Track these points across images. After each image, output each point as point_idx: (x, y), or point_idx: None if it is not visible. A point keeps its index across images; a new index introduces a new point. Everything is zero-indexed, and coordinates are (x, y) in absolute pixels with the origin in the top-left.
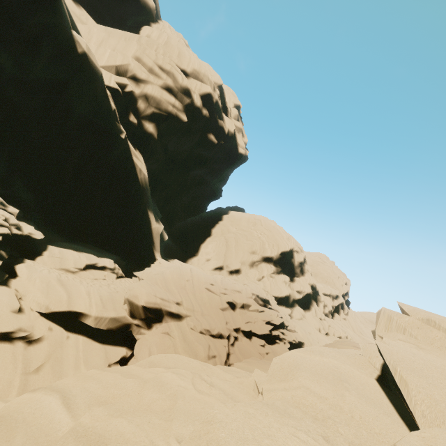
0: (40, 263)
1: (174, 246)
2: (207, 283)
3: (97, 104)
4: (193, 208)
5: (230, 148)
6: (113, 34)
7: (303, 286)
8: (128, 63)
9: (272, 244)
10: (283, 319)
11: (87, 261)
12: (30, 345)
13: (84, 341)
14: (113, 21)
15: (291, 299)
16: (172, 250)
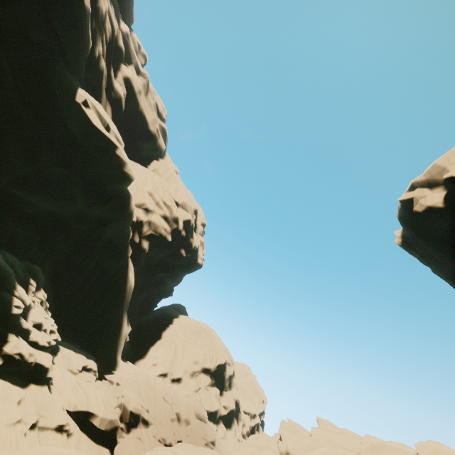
0: (57, 363)
1: (128, 346)
2: (164, 393)
3: (124, 233)
4: (147, 304)
5: (192, 258)
6: (136, 169)
7: (229, 401)
8: (146, 199)
9: (213, 356)
10: (215, 434)
11: (84, 363)
12: (68, 437)
13: (87, 440)
14: (134, 152)
15: (218, 414)
16: (125, 350)
